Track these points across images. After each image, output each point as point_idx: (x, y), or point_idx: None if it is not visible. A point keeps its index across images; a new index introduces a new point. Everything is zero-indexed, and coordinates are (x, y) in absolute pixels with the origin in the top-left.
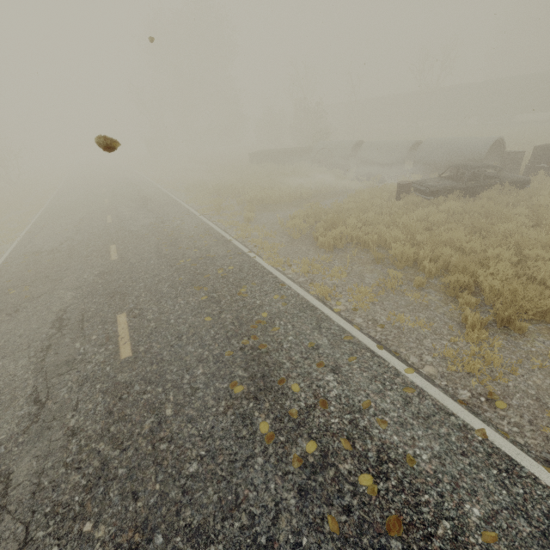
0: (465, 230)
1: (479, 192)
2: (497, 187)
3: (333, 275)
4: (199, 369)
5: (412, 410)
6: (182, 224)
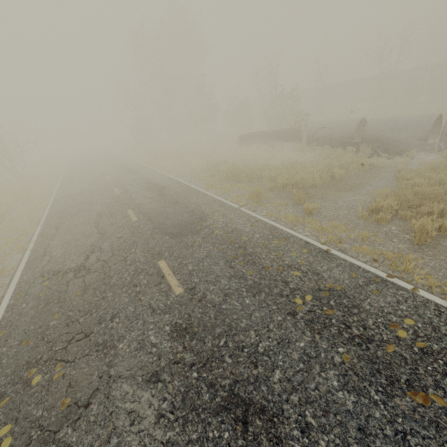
0: None
1: None
2: None
3: None
4: None
5: None
6: (230, 222)
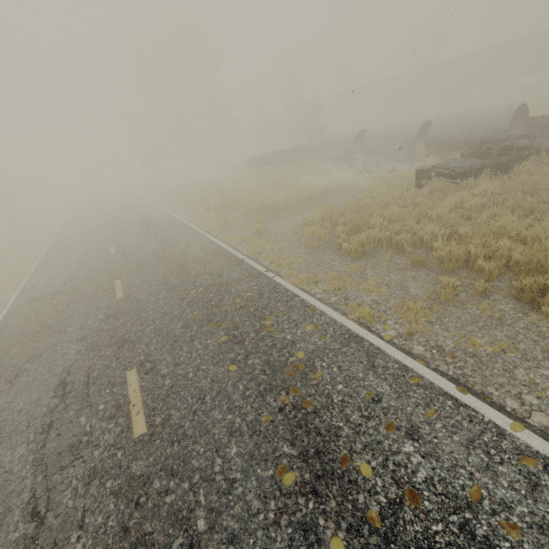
0: (515, 214)
1: (512, 167)
2: (533, 158)
3: (369, 289)
4: (232, 446)
5: (546, 499)
6: (188, 246)
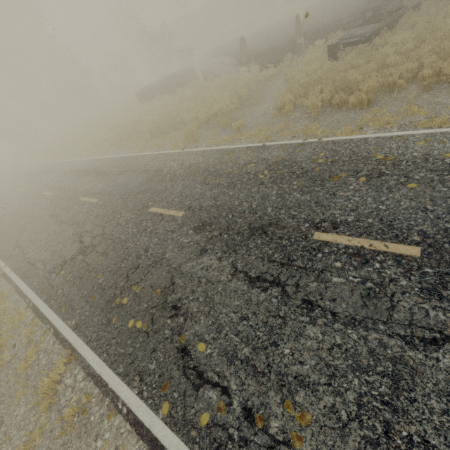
0: None
1: (394, 26)
2: (407, 15)
3: (412, 114)
4: None
5: None
6: (183, 162)
